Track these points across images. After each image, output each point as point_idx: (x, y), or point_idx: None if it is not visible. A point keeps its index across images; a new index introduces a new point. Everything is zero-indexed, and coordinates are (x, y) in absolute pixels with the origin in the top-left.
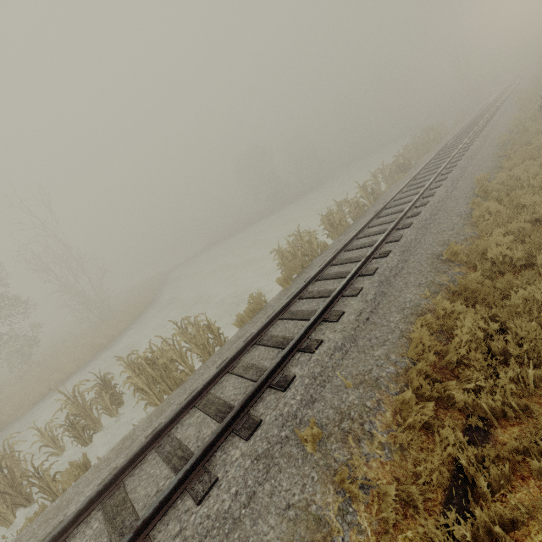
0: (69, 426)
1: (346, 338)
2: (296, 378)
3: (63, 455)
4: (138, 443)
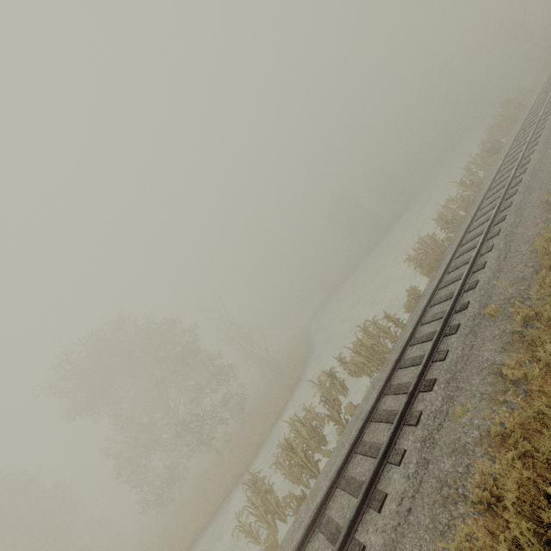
0: (326, 400)
1: (494, 272)
2: (470, 301)
3: (326, 426)
4: (385, 375)
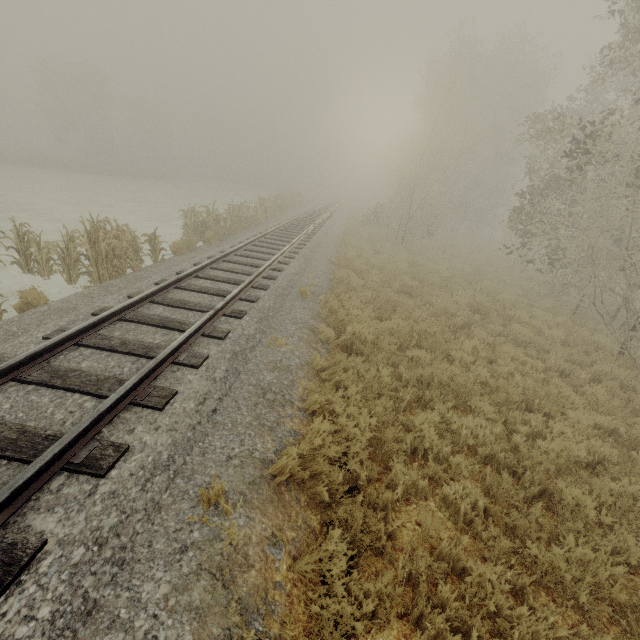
0: None
1: (298, 272)
2: (279, 278)
3: None
4: (145, 285)
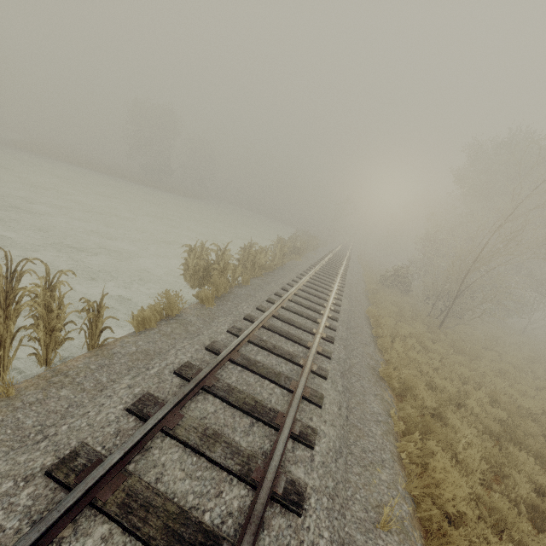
0: None
1: (341, 438)
2: (309, 492)
3: None
4: None
